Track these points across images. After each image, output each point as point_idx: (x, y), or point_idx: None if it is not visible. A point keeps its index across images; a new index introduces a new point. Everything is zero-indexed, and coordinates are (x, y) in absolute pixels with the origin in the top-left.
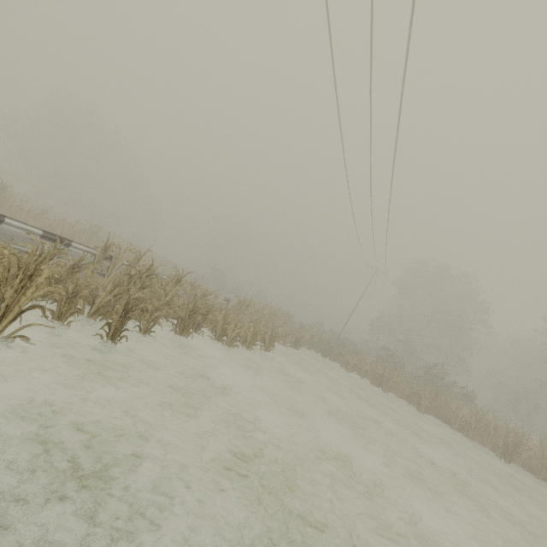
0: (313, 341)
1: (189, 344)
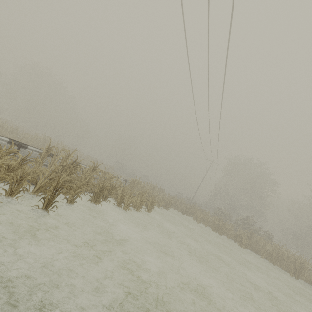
0: (176, 204)
1: (100, 208)
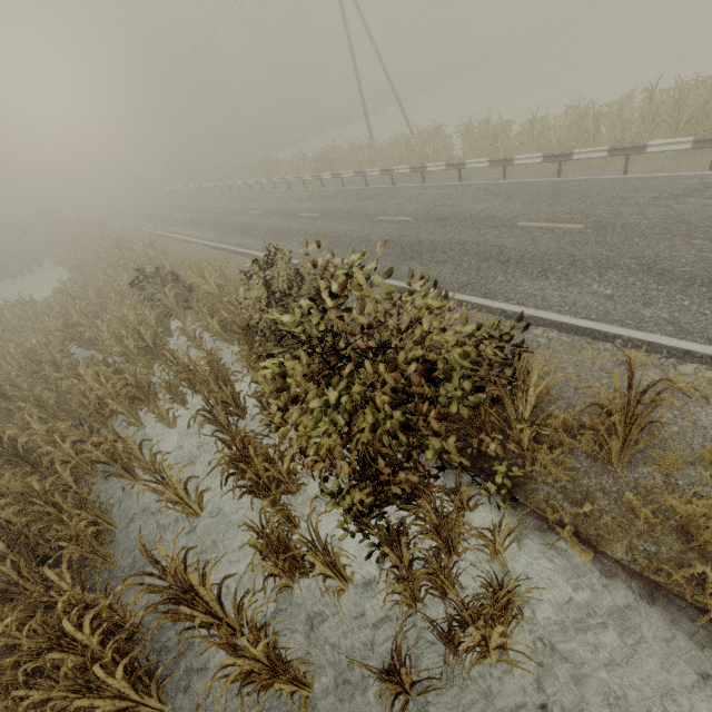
0: None
1: None
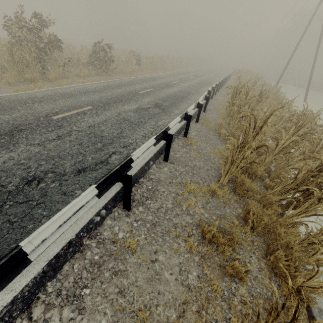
0: None
1: None
